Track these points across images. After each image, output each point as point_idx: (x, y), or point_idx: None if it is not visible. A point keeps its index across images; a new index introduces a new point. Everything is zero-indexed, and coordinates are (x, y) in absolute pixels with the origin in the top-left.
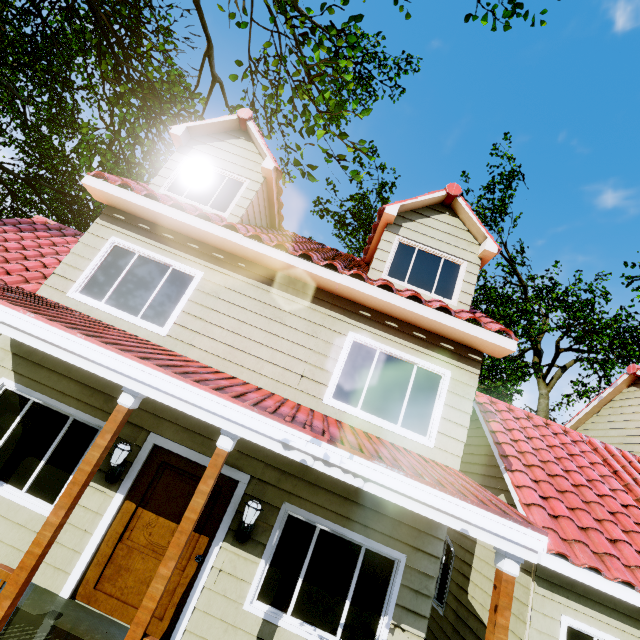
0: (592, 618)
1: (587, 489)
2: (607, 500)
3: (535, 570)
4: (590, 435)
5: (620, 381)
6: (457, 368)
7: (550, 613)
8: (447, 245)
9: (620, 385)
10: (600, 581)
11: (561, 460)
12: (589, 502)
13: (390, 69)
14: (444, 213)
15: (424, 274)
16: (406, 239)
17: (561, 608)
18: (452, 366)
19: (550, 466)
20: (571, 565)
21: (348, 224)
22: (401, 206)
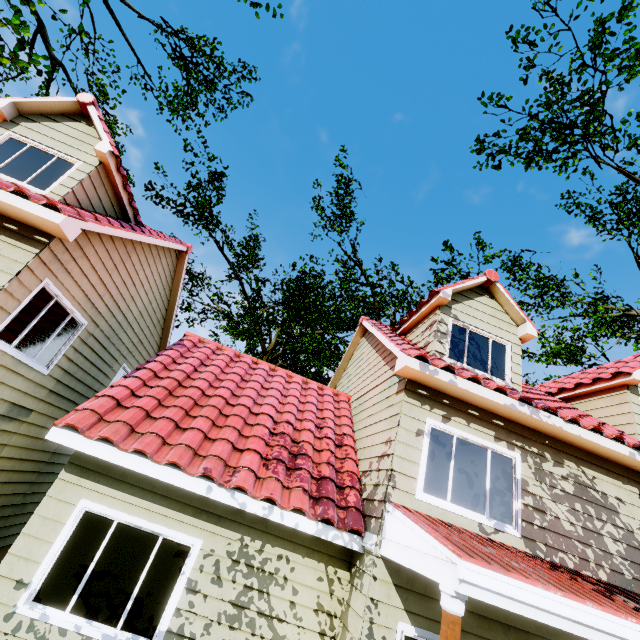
0: (120, 501)
1: (218, 398)
2: (236, 408)
3: (71, 457)
4: (338, 389)
5: (355, 333)
6: (12, 246)
7: (68, 498)
8: (67, 146)
9: (356, 337)
10: (113, 453)
11: (224, 381)
12: (206, 406)
13: (231, 74)
14: (81, 122)
15: (25, 167)
16: (19, 135)
17: (85, 493)
18: (7, 244)
19: (195, 381)
20: (84, 438)
21: (187, 213)
22: (17, 103)
